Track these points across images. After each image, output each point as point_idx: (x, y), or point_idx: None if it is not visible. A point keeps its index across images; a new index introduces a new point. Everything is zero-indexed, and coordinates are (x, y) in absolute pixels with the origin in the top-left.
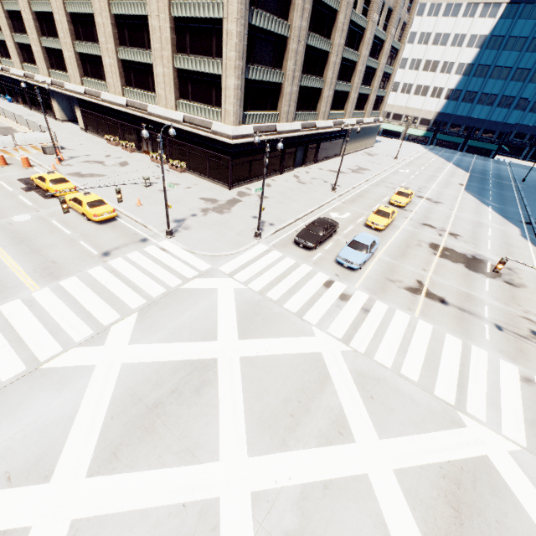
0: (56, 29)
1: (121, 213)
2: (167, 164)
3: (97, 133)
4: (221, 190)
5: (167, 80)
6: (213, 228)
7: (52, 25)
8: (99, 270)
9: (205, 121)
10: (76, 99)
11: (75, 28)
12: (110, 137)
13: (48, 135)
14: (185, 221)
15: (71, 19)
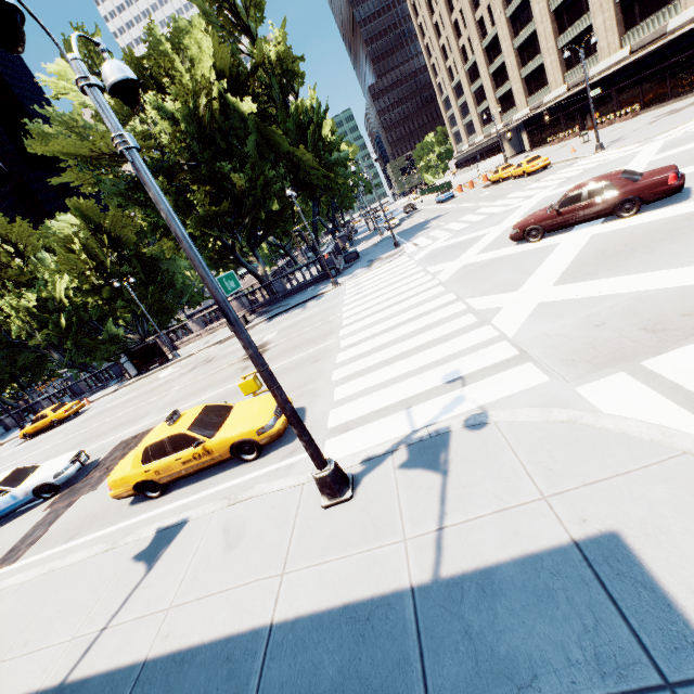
0: (506, 75)
1: (555, 164)
2: (614, 123)
3: (541, 145)
4: (689, 100)
5: (607, 26)
6: (657, 126)
7: (503, 74)
8: (532, 186)
9: (657, 29)
10: (522, 125)
11: (521, 59)
12: (553, 137)
13: (500, 157)
14: (621, 138)
15: (518, 54)
